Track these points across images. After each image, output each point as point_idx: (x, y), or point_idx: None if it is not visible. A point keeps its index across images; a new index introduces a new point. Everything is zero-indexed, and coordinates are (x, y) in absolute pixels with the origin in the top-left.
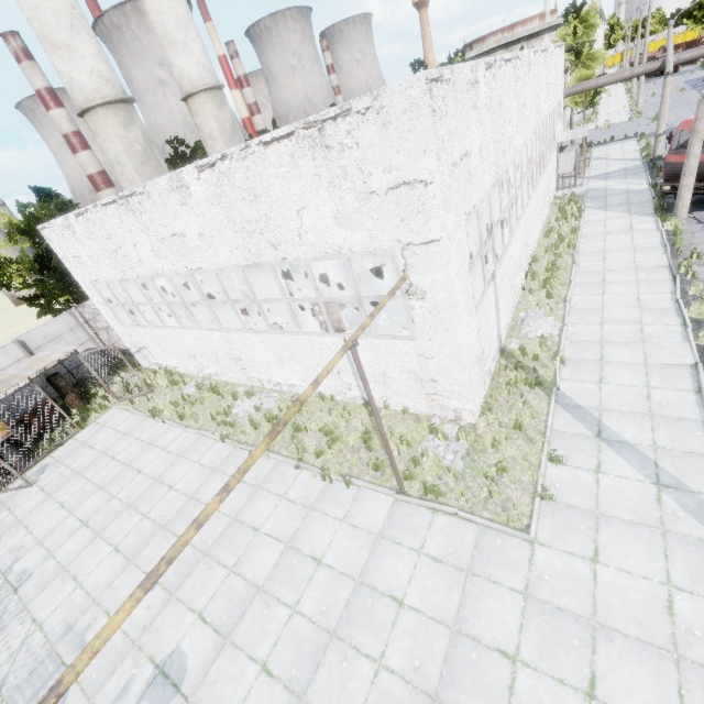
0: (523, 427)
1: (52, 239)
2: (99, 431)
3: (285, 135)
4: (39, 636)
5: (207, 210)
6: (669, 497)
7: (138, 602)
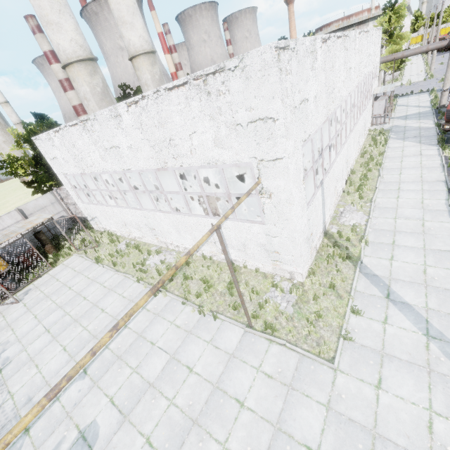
0: (335, 287)
1: (40, 146)
2: (63, 270)
3: (182, 84)
4: (10, 403)
5: (133, 132)
6: (435, 346)
7: (42, 407)
